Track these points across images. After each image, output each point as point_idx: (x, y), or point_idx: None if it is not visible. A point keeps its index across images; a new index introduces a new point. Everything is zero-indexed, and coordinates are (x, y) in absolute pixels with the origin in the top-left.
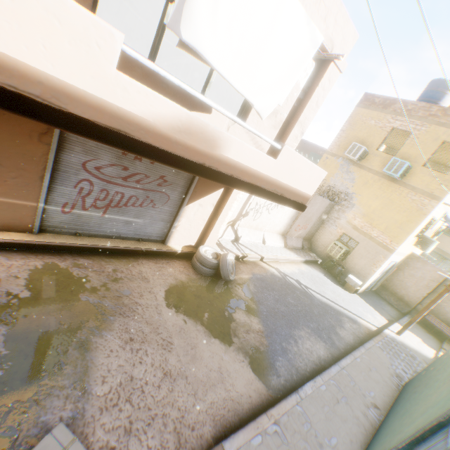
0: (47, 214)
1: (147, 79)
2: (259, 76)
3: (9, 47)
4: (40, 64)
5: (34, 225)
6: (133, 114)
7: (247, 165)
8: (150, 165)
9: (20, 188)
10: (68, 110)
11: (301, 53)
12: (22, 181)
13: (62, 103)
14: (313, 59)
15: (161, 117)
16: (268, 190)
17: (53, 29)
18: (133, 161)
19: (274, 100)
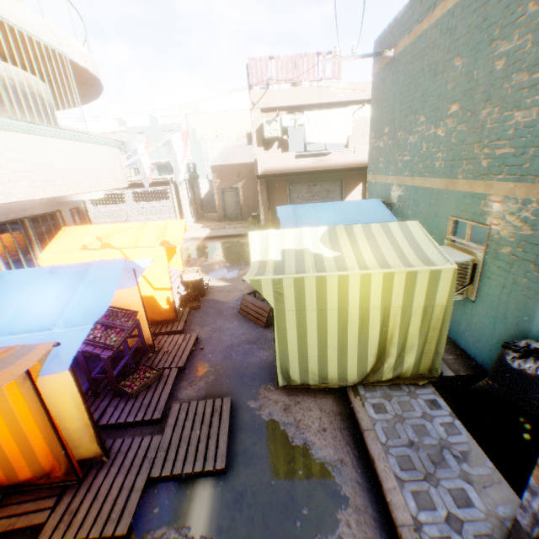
0: None
1: (305, 157)
2: (333, 135)
3: (279, 166)
4: (283, 166)
5: None
6: (301, 166)
7: (342, 162)
8: (320, 187)
9: None
10: (289, 172)
11: (345, 118)
12: None
13: (288, 171)
14: (368, 104)
15: (308, 163)
16: (360, 167)
17: (284, 159)
18: (313, 188)
19: (344, 137)
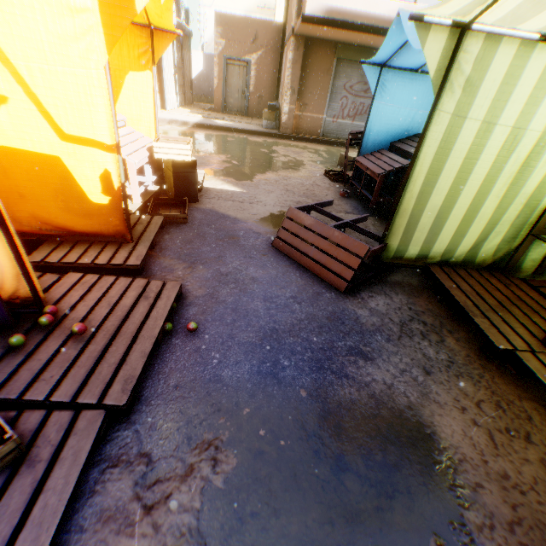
0: (325, 124)
1: None
2: None
3: (344, 6)
4: (351, 8)
5: (320, 131)
6: (379, 16)
7: None
8: None
9: (317, 107)
10: (357, 23)
11: None
12: (318, 103)
13: (355, 21)
14: None
15: (391, 13)
16: None
17: None
18: None
19: None
